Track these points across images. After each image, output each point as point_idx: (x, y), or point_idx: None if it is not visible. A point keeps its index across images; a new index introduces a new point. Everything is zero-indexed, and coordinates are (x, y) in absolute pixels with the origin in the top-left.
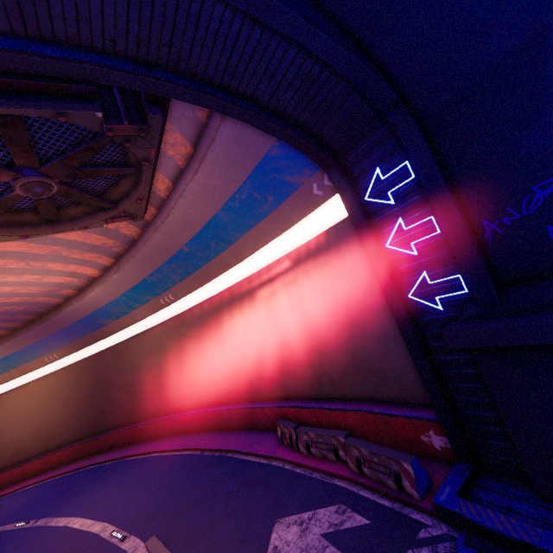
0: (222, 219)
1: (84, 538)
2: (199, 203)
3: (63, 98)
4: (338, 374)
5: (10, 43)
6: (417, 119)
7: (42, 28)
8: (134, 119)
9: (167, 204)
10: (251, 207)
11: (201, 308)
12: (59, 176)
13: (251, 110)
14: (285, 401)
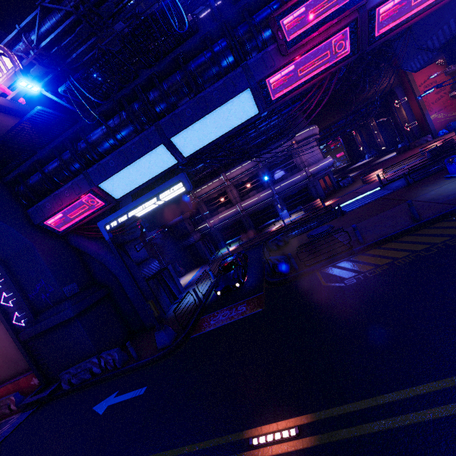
0: None
1: None
2: None
3: None
4: None
5: None
6: (2, 261)
7: None
8: None
9: None
10: None
11: None
12: None
13: None
14: None
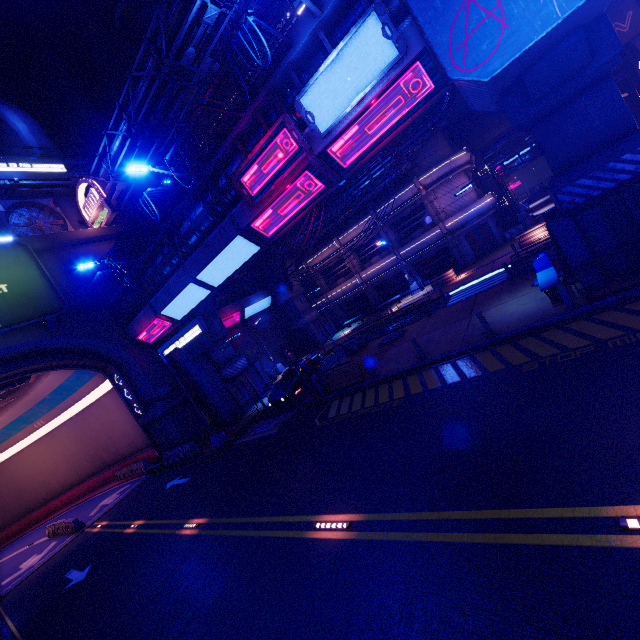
0: (67, 384)
1: (7, 559)
2: (52, 382)
3: None
4: (136, 441)
5: None
6: (118, 367)
7: None
8: (21, 382)
9: (34, 385)
10: (80, 379)
11: (66, 425)
12: None
13: (64, 368)
14: (121, 461)
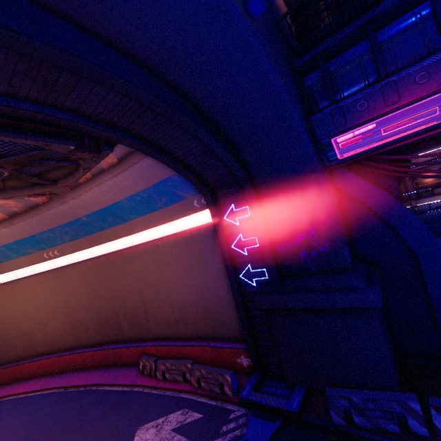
0: (124, 204)
1: None
2: (109, 192)
3: (52, 136)
4: (191, 321)
5: (32, 106)
6: (255, 188)
7: (57, 102)
8: (92, 150)
9: (82, 187)
10: (148, 202)
11: (85, 265)
12: (13, 168)
13: (169, 159)
14: (148, 341)
